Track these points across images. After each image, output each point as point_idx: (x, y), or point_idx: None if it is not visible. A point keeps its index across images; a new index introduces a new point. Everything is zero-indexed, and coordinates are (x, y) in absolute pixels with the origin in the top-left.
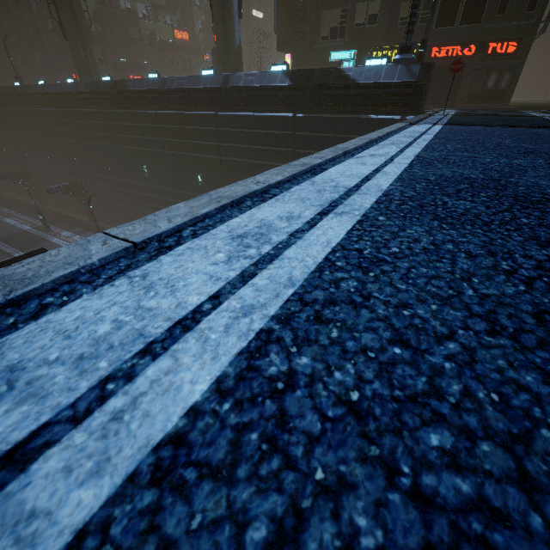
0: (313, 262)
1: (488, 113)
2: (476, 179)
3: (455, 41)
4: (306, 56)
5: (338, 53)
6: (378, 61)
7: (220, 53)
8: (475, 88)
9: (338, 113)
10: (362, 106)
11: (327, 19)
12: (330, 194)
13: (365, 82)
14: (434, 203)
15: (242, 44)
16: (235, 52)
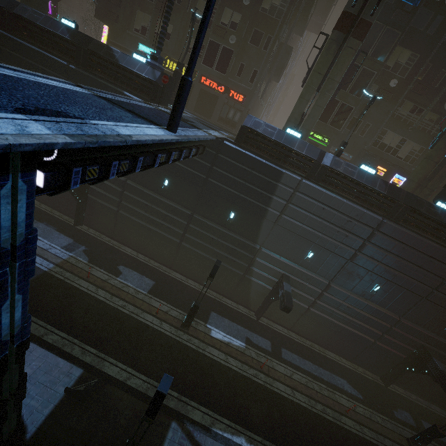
0: None
1: (192, 121)
2: None
3: (215, 79)
4: (121, 35)
5: (144, 47)
6: (141, 58)
7: None
8: (223, 114)
9: (104, 80)
10: (121, 83)
11: (141, 18)
12: None
13: (125, 66)
14: None
15: None
16: None
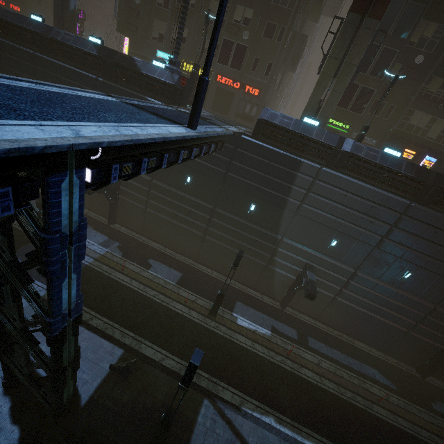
0: None
1: (210, 119)
2: None
3: (230, 76)
4: (140, 45)
5: (162, 53)
6: (161, 64)
7: (56, 9)
8: (240, 110)
9: (128, 88)
10: (143, 89)
11: (157, 26)
12: None
13: (146, 74)
14: None
15: None
16: (69, 14)
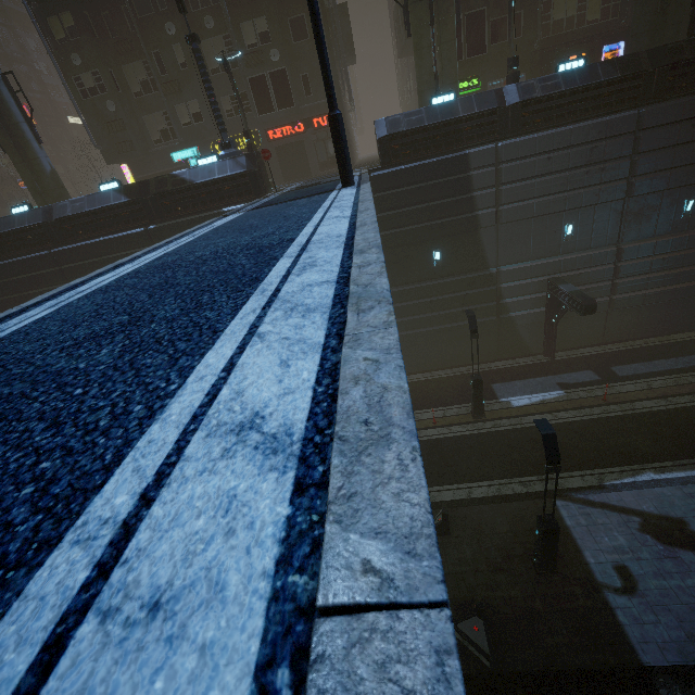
0: (17, 328)
1: (317, 182)
2: (168, 262)
3: (284, 123)
4: (146, 162)
5: (179, 153)
6: (209, 159)
7: (30, 184)
8: (322, 157)
9: (191, 215)
10: (211, 203)
11: (152, 123)
12: (63, 299)
13: (203, 181)
14: (117, 285)
15: (70, 157)
16: (49, 179)
